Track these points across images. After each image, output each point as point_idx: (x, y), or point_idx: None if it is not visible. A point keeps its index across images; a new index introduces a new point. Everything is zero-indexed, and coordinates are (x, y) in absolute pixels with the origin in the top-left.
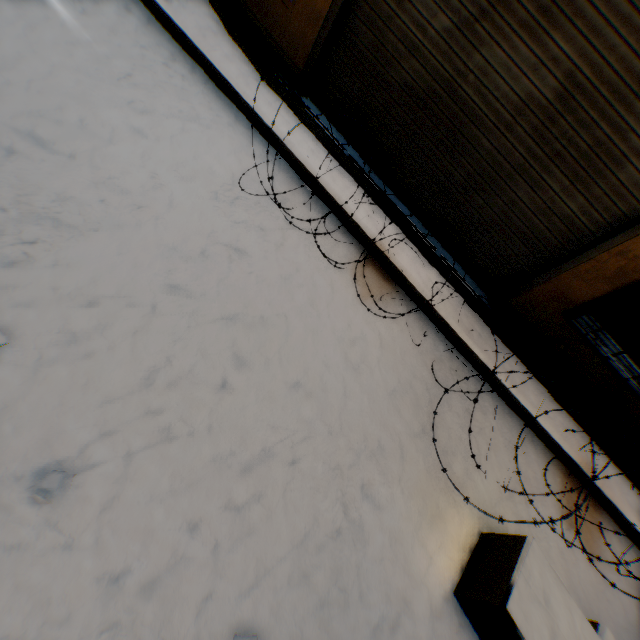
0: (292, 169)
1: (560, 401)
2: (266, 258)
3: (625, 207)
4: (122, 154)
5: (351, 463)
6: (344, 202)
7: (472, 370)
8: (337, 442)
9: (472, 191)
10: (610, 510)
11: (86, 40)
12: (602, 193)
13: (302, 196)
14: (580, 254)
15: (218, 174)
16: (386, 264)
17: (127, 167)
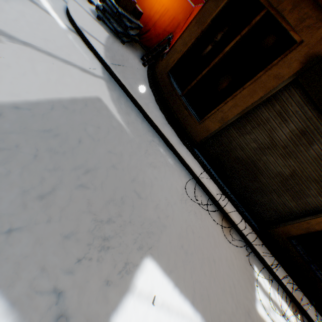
0: (193, 178)
1: (284, 268)
2: (200, 227)
3: (308, 208)
4: (156, 191)
5: (245, 319)
6: (214, 194)
7: (257, 259)
8: (239, 311)
9: (257, 192)
10: (305, 313)
11: (132, 137)
12: (301, 203)
13: (199, 191)
14: (294, 220)
15: (178, 190)
16: (227, 217)
17: (159, 197)
